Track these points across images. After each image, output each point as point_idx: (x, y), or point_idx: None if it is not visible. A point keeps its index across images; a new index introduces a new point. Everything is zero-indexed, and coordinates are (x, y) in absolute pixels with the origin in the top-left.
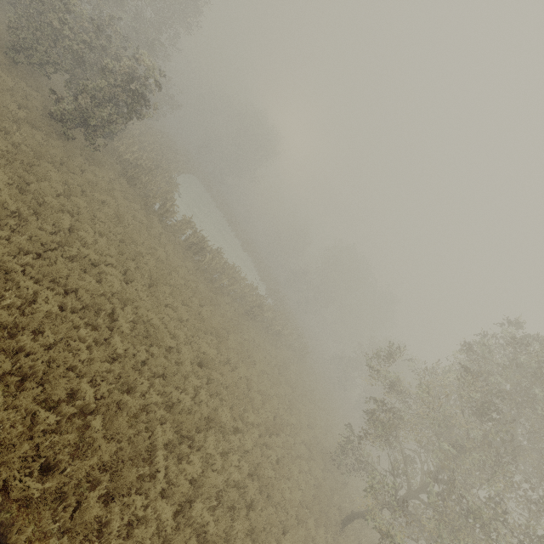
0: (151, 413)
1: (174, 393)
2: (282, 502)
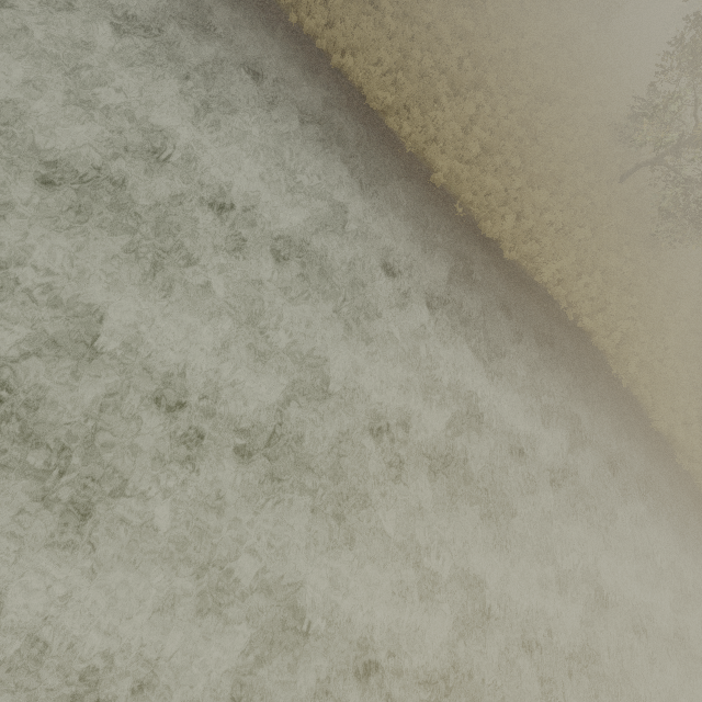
0: (429, 77)
1: (442, 60)
2: (551, 150)
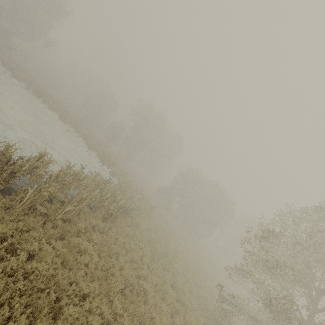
0: None
1: None
2: None
